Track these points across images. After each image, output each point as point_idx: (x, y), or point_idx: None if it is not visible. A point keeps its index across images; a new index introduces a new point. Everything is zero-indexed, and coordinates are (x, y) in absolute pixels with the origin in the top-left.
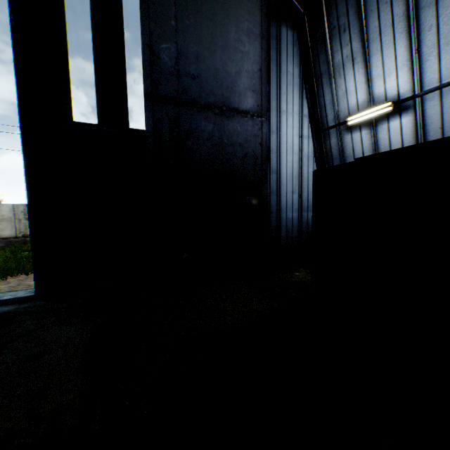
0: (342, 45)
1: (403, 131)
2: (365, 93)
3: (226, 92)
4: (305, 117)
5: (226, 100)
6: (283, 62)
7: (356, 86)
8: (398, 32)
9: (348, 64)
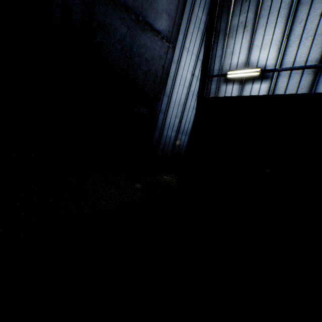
0: (241, 12)
1: (260, 94)
2: (245, 57)
3: (146, 3)
4: (199, 61)
5: (143, 11)
6: (196, 5)
7: (241, 49)
8: (281, 17)
9: (241, 29)
